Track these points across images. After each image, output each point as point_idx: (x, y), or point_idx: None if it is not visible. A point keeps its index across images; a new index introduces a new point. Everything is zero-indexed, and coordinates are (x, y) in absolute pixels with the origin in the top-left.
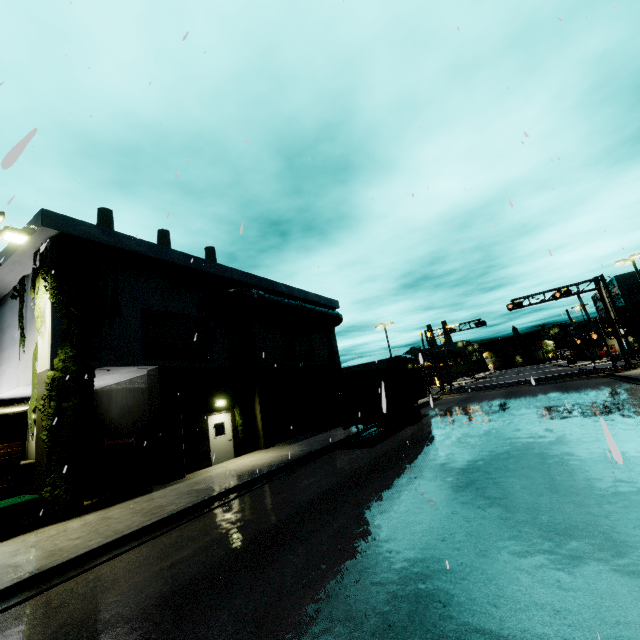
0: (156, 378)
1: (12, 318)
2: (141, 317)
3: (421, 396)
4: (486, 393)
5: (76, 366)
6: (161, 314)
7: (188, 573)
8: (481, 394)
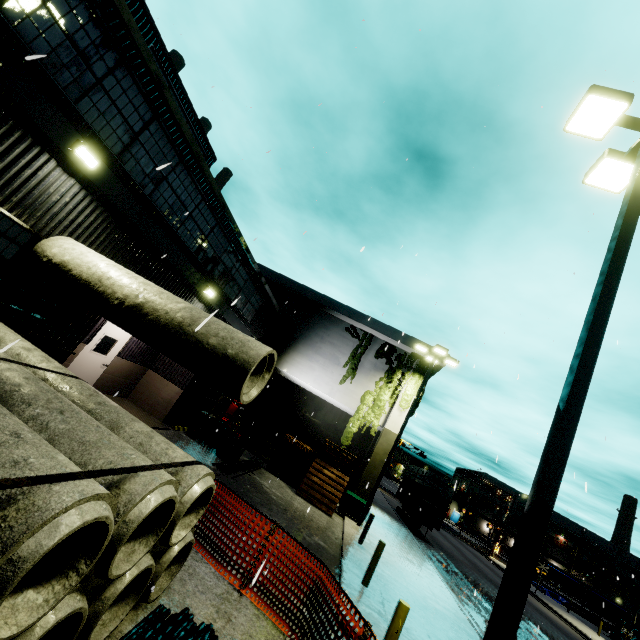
0: None
1: (340, 343)
2: None
3: None
4: None
5: None
6: None
7: None
8: None
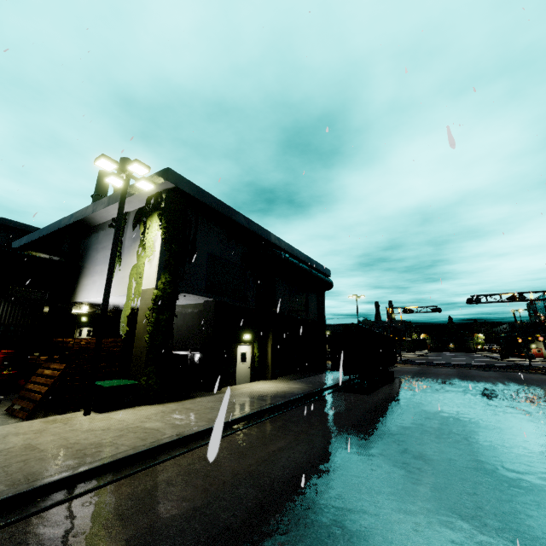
0: (212, 308)
1: (108, 242)
2: (207, 259)
3: (394, 361)
4: (437, 369)
5: (170, 289)
6: (218, 259)
7: (300, 457)
8: (433, 369)
